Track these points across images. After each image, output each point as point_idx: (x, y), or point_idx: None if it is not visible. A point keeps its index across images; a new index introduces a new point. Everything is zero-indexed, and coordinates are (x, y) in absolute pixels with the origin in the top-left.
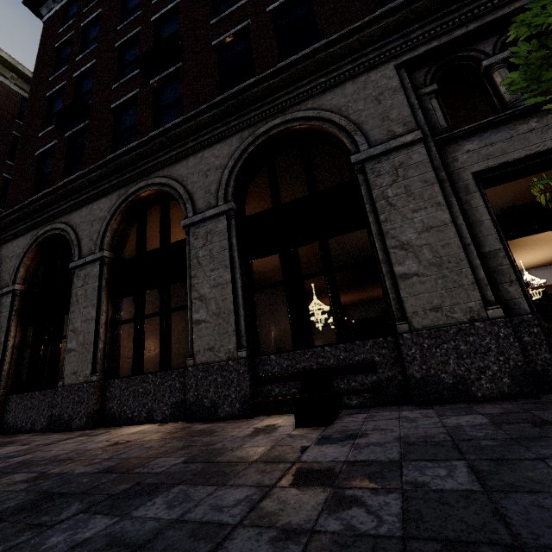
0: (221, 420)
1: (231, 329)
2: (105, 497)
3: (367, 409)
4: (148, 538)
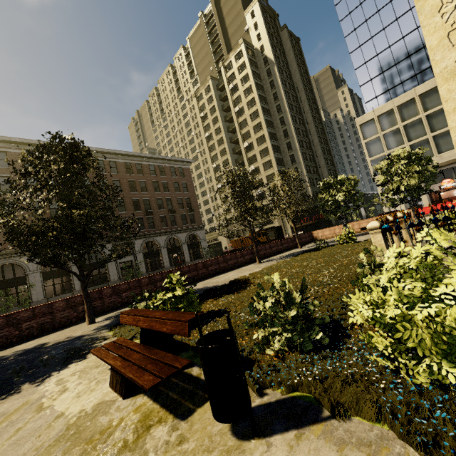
0: None
1: None
2: None
3: None
4: None
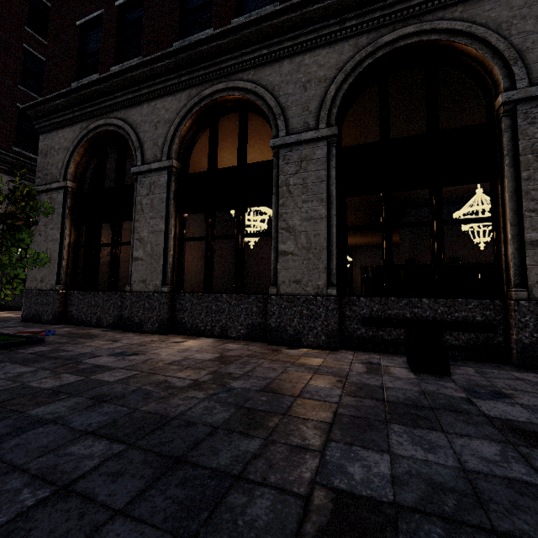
0: (304, 348)
1: (322, 266)
2: (325, 424)
3: (461, 361)
4: (469, 487)
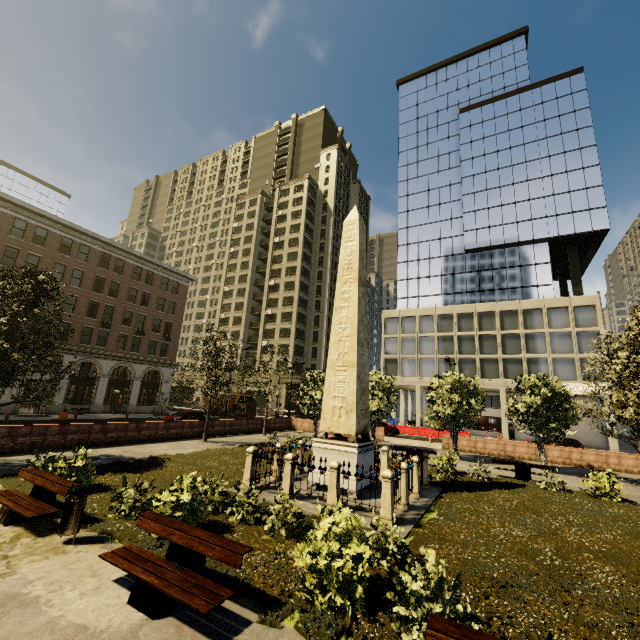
0: None
1: None
2: None
3: None
4: None
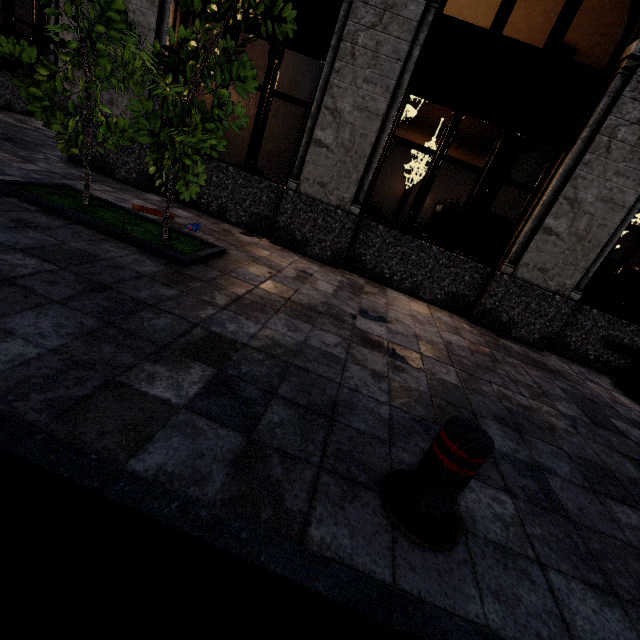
0: (510, 338)
1: (583, 265)
2: None
3: None
4: None
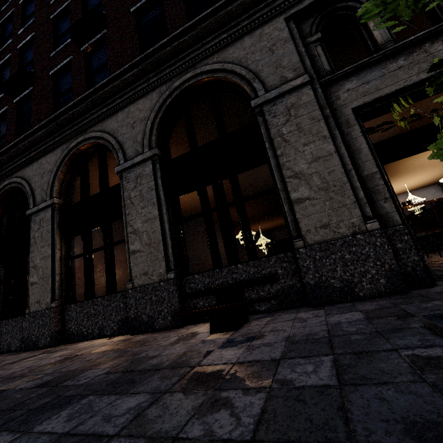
0: (157, 331)
1: (161, 256)
2: (23, 412)
3: (273, 313)
4: None
